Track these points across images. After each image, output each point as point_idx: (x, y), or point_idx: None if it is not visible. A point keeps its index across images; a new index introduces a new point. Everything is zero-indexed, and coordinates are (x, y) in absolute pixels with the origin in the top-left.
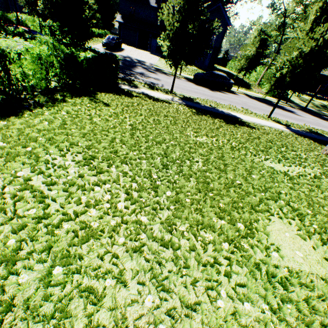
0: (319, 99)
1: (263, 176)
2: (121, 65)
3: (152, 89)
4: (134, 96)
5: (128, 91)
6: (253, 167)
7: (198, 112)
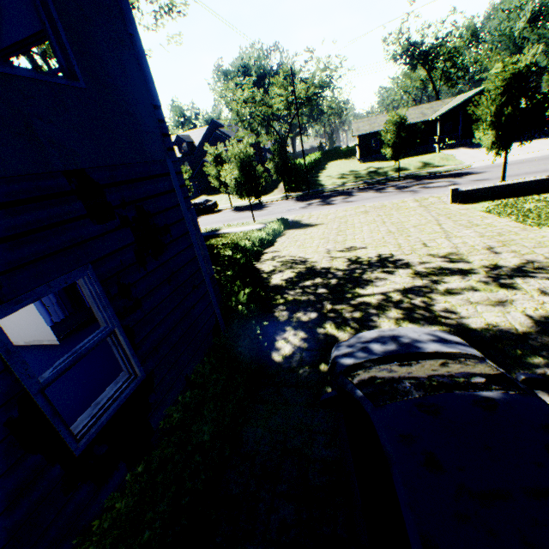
0: (408, 156)
1: None
2: None
3: None
4: None
5: None
6: None
7: None
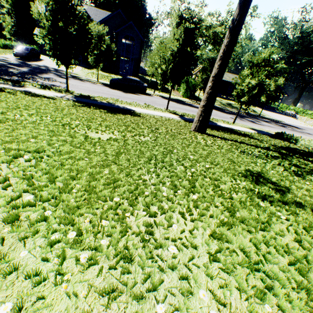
0: (228, 100)
1: (50, 140)
2: (26, 71)
3: (43, 89)
4: (4, 91)
5: (3, 89)
6: (55, 135)
7: (85, 106)
